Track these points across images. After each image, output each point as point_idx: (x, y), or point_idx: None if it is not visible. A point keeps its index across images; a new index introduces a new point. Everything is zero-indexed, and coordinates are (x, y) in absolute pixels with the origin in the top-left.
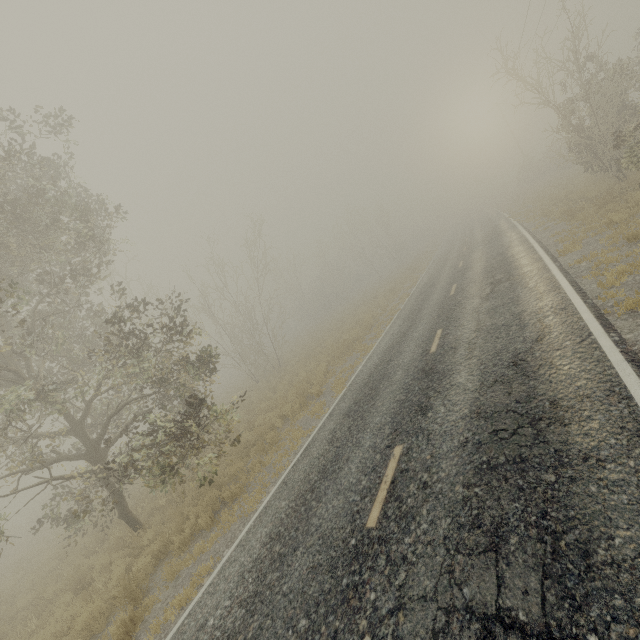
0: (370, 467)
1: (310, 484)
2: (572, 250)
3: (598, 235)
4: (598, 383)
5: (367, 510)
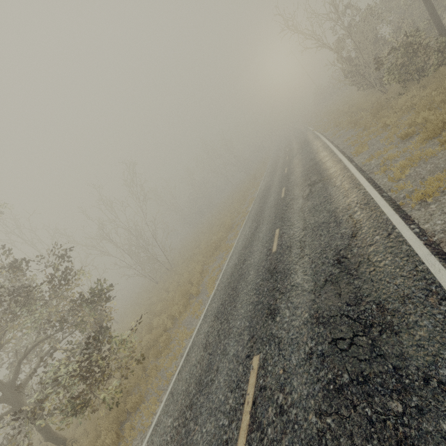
0: (235, 381)
1: (189, 398)
2: (362, 151)
3: (378, 136)
4: (414, 281)
5: (234, 441)
